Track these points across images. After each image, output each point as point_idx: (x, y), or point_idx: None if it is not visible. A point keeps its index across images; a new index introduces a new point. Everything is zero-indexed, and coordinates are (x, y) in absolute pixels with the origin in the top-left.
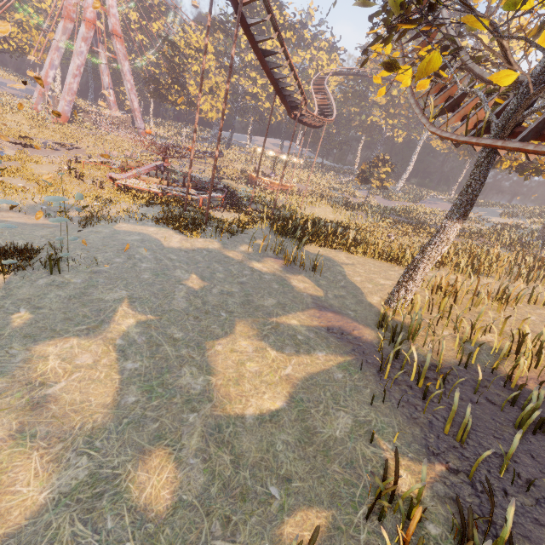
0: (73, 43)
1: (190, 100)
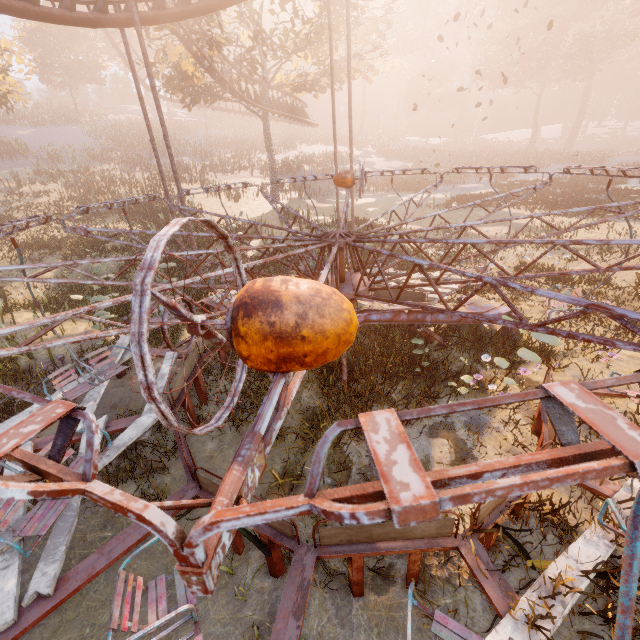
0: None
1: None
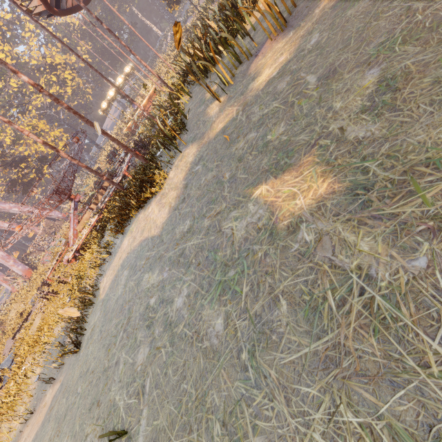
0: None
1: (39, 159)
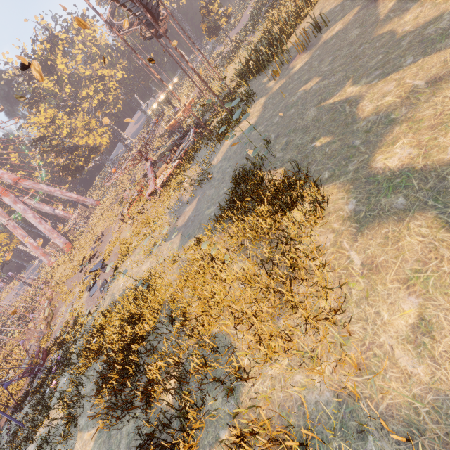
0: (13, 215)
1: (90, 149)
